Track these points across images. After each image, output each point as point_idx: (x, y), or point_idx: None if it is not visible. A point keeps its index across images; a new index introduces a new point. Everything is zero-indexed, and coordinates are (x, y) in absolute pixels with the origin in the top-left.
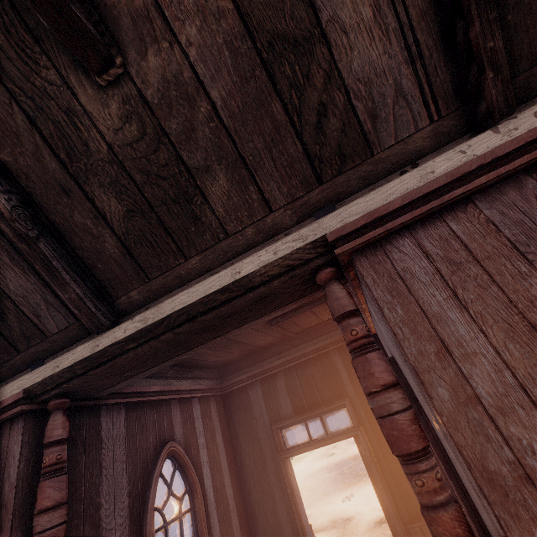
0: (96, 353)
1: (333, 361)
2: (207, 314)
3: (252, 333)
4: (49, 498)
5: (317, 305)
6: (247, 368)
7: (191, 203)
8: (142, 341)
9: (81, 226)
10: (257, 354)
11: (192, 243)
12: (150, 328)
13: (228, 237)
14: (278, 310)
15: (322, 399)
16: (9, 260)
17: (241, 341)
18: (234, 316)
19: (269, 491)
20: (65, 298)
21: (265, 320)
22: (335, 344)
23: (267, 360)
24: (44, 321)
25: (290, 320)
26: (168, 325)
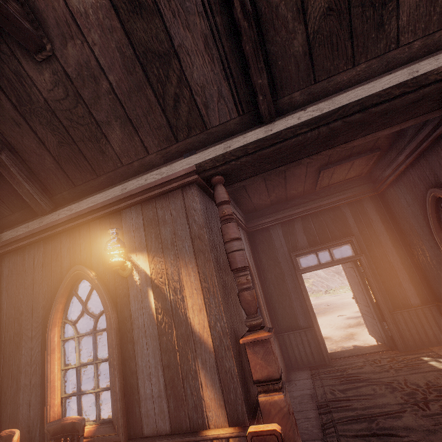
0: (271, 135)
1: (343, 211)
2: (378, 106)
3: (300, 178)
4: (236, 233)
5: (363, 156)
6: (270, 215)
7: (384, 8)
8: (313, 127)
9: (281, 18)
10: (278, 205)
11: (365, 50)
12: (325, 116)
13: (397, 48)
14: (401, 124)
15: (332, 237)
16: (203, 47)
17: (286, 185)
18: (384, 117)
19: (287, 294)
20: (257, 83)
21: (381, 134)
22: (346, 199)
23: (287, 209)
24: (209, 113)
25: (334, 169)
26: (341, 114)
